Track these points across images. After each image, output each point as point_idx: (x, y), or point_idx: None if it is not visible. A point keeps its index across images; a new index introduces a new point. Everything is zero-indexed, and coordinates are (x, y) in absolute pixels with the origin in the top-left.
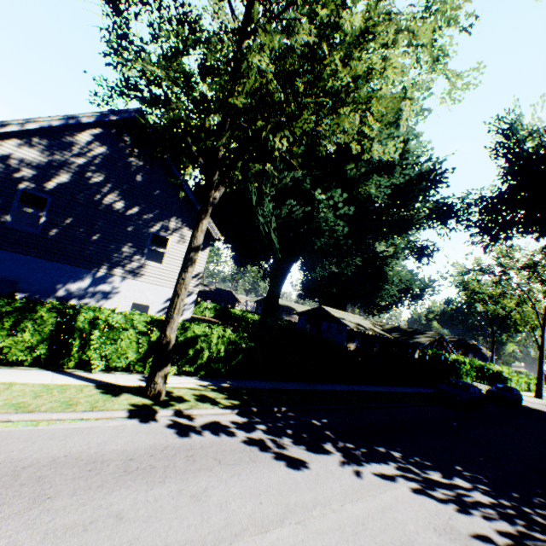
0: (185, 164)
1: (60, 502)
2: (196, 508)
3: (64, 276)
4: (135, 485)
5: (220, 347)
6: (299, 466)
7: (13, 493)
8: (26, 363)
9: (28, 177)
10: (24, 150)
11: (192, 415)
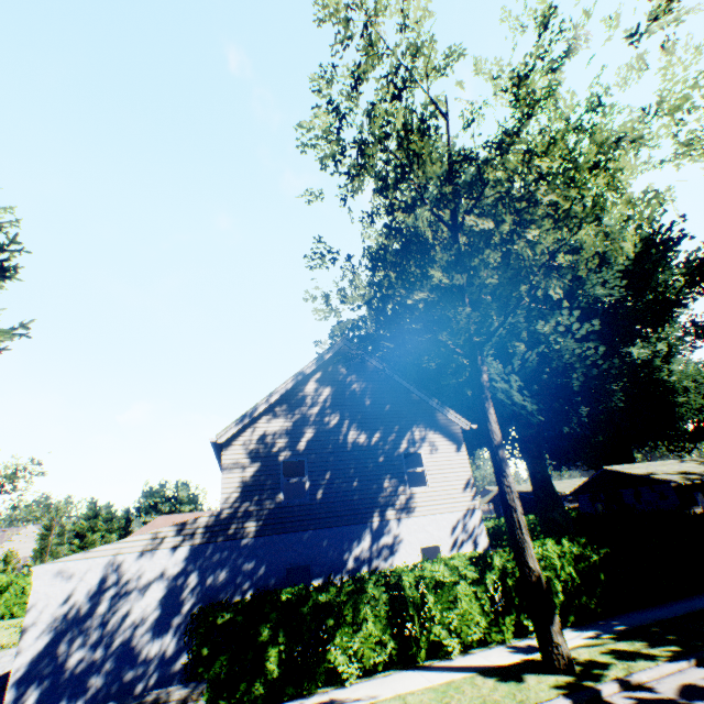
0: None
1: None
2: None
3: (345, 541)
4: None
5: (568, 570)
6: None
7: None
8: (379, 667)
9: (283, 447)
10: (272, 423)
11: (642, 682)
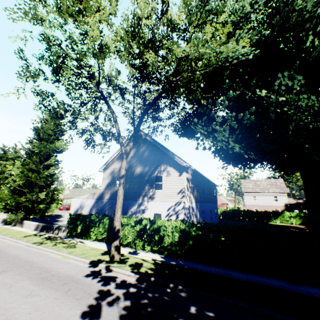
0: (185, 134)
1: (18, 276)
2: (19, 297)
3: (129, 205)
4: (33, 282)
5: (175, 235)
6: (87, 317)
7: (21, 270)
8: (104, 241)
9: (117, 173)
10: (115, 165)
11: (113, 270)
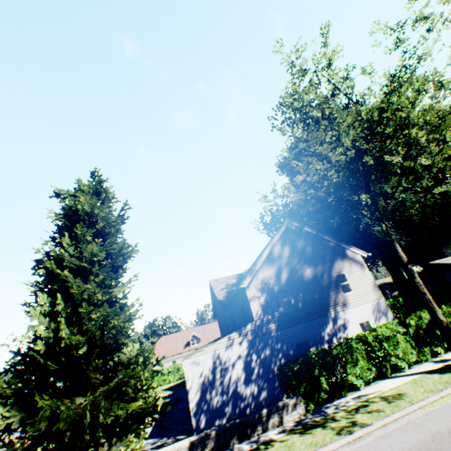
0: None
1: None
2: None
3: (320, 326)
4: None
5: (448, 321)
6: None
7: None
8: (369, 380)
9: (274, 283)
10: (264, 272)
11: None
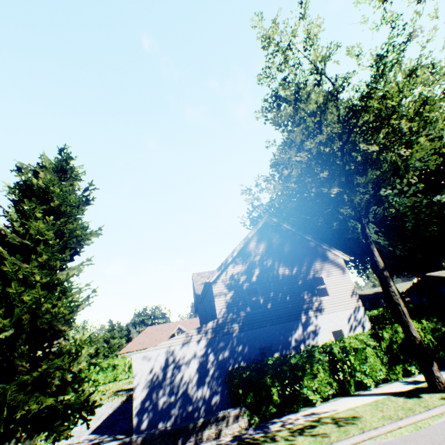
0: None
1: None
2: None
3: (288, 331)
4: None
5: (428, 337)
6: None
7: None
8: (329, 396)
9: (244, 281)
10: (235, 268)
11: None
